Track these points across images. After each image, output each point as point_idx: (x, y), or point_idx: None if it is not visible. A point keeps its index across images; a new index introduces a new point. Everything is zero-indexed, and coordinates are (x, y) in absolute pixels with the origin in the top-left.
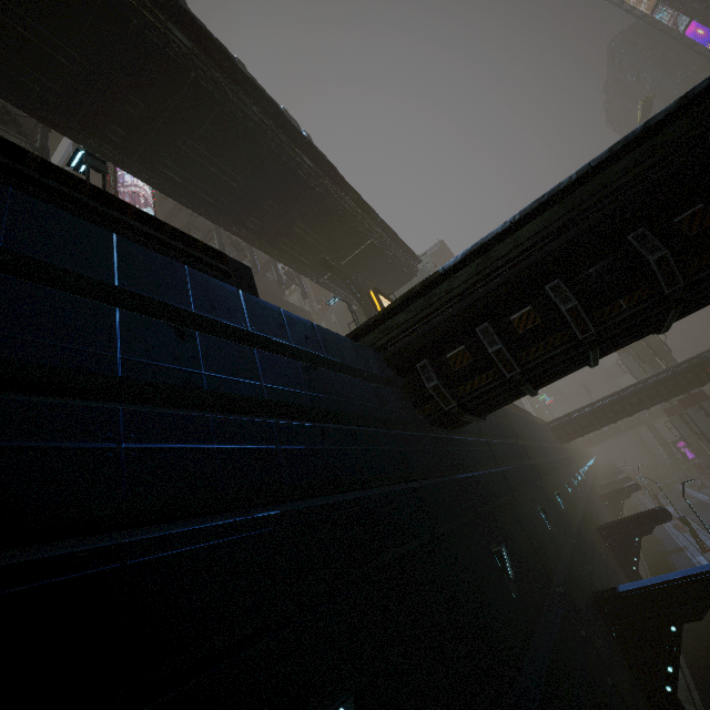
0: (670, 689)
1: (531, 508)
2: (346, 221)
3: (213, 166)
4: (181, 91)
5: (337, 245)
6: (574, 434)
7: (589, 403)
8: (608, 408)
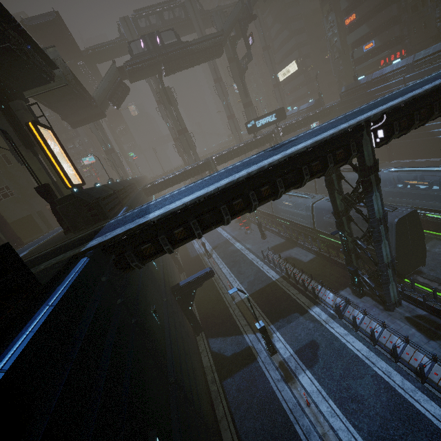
0: (191, 308)
1: (151, 264)
2: None
3: None
4: None
5: None
6: (154, 193)
7: (163, 178)
8: (170, 180)
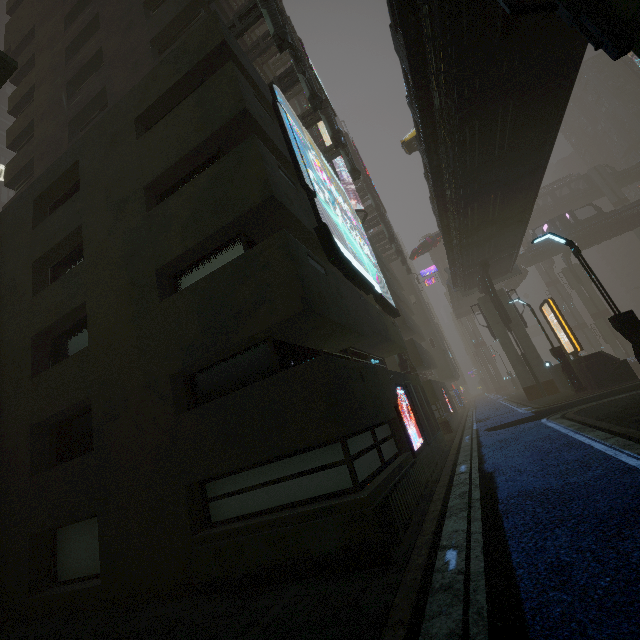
0: None
1: None
2: (515, 240)
3: (492, 208)
4: (526, 169)
5: (495, 253)
6: None
7: None
8: None
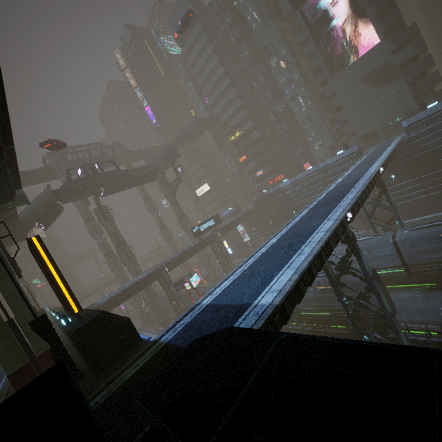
0: None
1: None
2: None
3: None
4: None
5: None
6: None
7: (111, 296)
8: (118, 297)
